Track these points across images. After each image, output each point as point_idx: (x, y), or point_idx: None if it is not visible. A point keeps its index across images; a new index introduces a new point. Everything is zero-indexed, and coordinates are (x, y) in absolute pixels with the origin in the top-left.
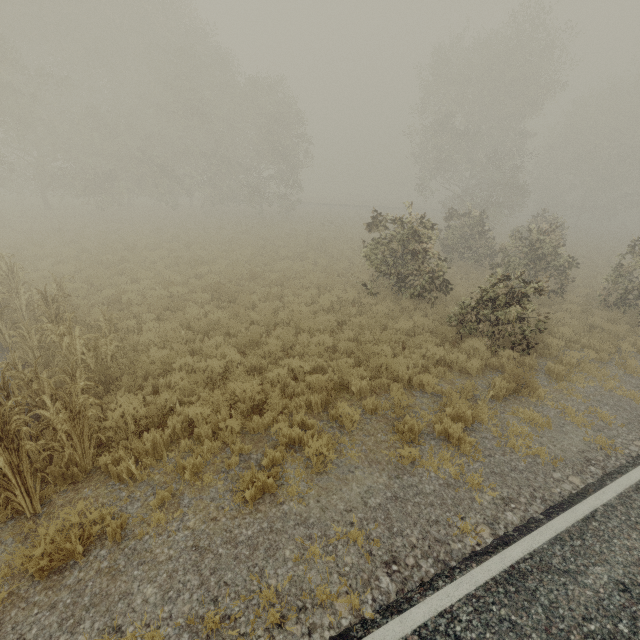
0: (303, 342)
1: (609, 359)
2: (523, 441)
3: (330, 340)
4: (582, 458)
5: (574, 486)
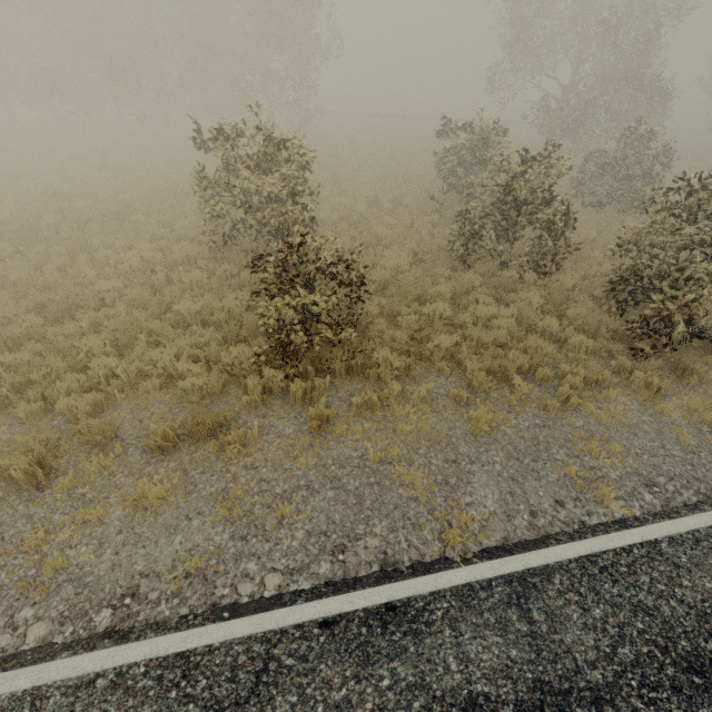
0: (5, 321)
1: (471, 400)
2: (62, 537)
3: (39, 322)
4: (125, 588)
5: (14, 644)
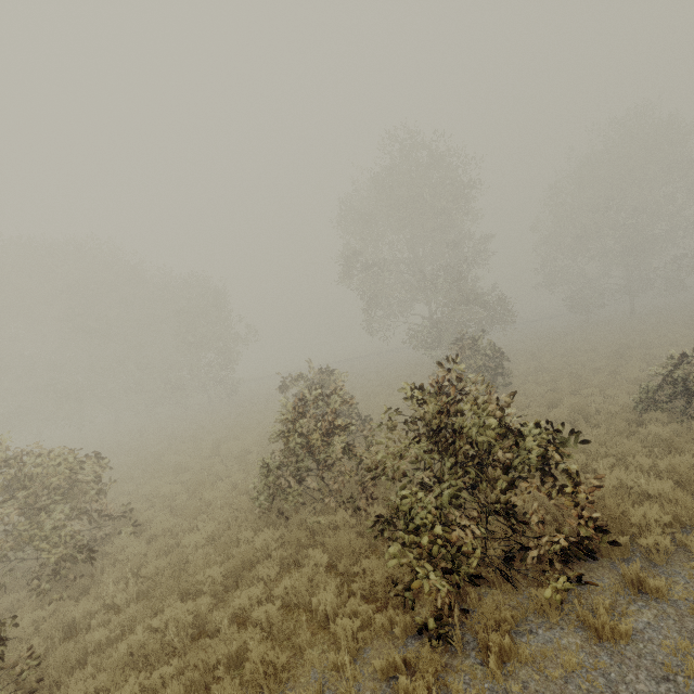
0: None
1: None
2: None
3: None
4: None
5: None
